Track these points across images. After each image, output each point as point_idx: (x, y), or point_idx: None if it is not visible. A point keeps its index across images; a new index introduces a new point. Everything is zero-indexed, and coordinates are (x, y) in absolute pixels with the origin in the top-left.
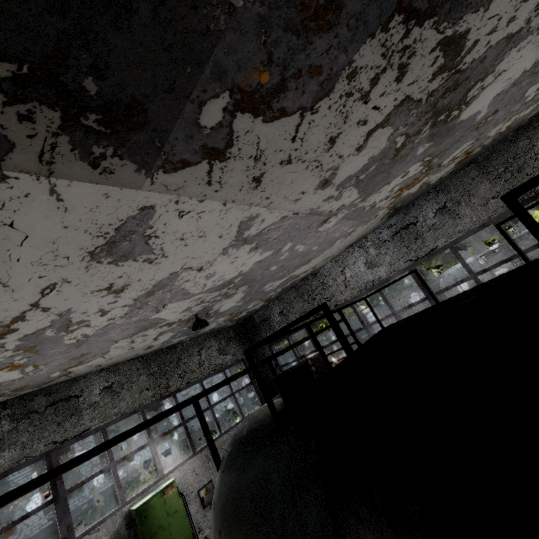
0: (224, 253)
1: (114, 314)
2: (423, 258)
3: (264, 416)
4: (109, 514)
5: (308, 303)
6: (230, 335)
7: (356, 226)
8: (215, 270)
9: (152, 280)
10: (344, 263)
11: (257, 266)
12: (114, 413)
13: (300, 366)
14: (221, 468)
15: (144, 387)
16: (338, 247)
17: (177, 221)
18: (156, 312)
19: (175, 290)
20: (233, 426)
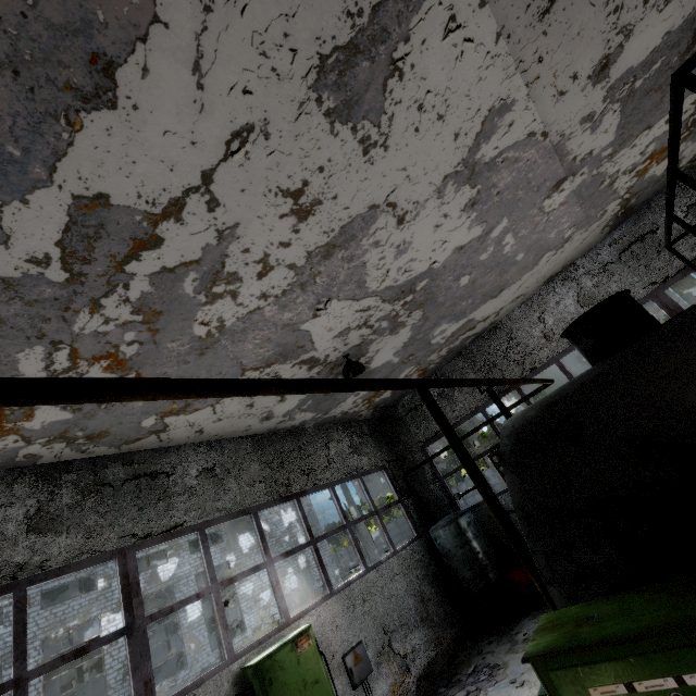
0: (440, 190)
1: (272, 283)
2: (674, 278)
3: (566, 385)
4: (210, 673)
5: (485, 373)
6: (364, 431)
7: (577, 226)
8: (412, 237)
9: (346, 208)
10: (541, 305)
11: (452, 261)
12: (216, 508)
13: (625, 292)
14: (508, 465)
15: (256, 479)
16: (539, 273)
17: (436, 46)
18: (313, 313)
19: (355, 262)
20: (382, 560)
